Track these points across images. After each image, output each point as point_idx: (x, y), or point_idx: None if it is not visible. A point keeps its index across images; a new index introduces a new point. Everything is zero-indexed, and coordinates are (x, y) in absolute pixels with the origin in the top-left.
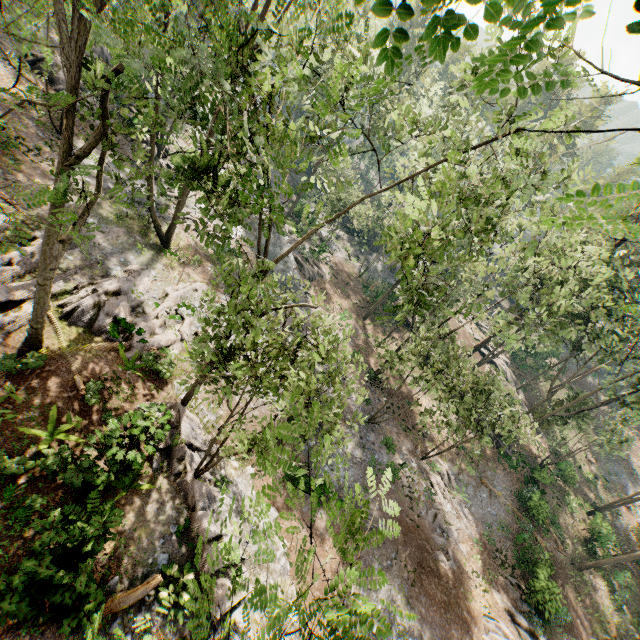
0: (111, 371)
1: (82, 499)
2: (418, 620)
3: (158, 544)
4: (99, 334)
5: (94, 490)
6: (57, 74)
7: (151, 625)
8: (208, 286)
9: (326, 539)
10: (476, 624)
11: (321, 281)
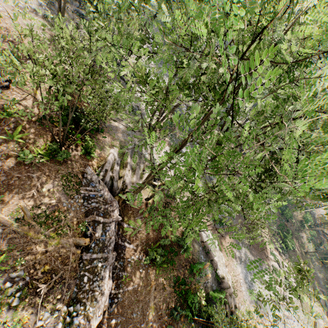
0: (164, 200)
1: (180, 245)
2: (252, 255)
3: (199, 253)
4: (156, 187)
5: (184, 244)
6: None
7: (207, 273)
8: (168, 147)
9: (225, 237)
10: (268, 254)
11: None
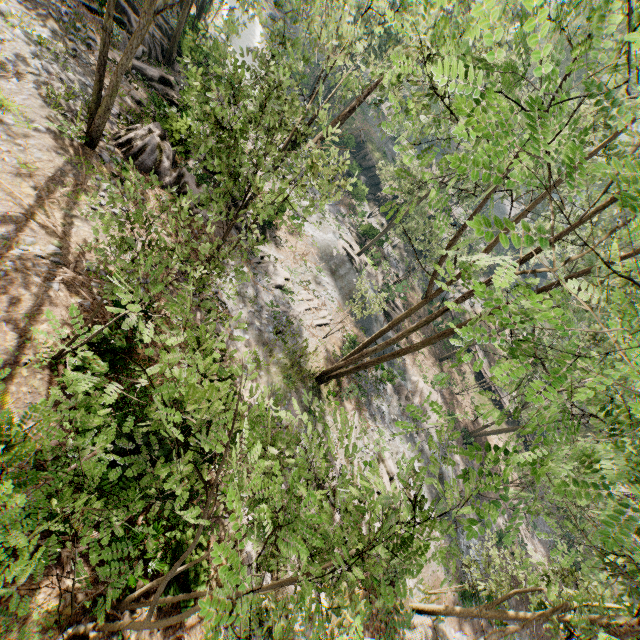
0: (375, 610)
1: None
2: None
3: None
4: None
5: None
6: (162, 162)
7: None
8: (357, 411)
9: None
10: None
11: (403, 326)
